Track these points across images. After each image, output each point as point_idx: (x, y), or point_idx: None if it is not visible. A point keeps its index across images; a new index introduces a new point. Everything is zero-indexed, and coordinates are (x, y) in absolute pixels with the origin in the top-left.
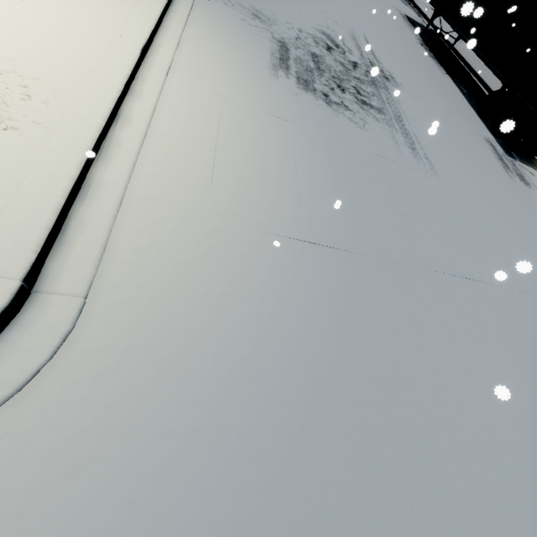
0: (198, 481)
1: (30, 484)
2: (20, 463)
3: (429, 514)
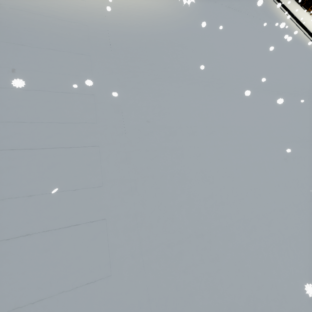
0: (185, 12)
1: (164, 4)
2: (162, 2)
3: (224, 28)
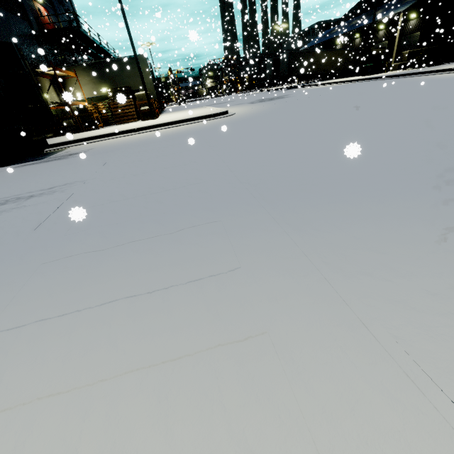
0: None
1: None
2: None
3: None
